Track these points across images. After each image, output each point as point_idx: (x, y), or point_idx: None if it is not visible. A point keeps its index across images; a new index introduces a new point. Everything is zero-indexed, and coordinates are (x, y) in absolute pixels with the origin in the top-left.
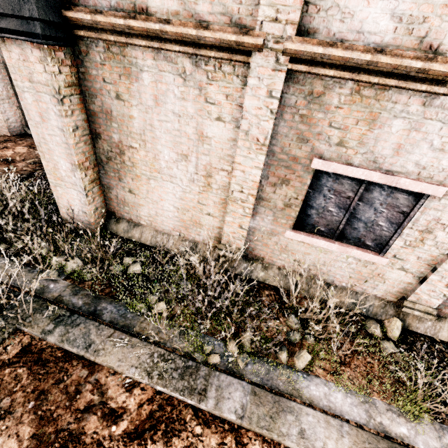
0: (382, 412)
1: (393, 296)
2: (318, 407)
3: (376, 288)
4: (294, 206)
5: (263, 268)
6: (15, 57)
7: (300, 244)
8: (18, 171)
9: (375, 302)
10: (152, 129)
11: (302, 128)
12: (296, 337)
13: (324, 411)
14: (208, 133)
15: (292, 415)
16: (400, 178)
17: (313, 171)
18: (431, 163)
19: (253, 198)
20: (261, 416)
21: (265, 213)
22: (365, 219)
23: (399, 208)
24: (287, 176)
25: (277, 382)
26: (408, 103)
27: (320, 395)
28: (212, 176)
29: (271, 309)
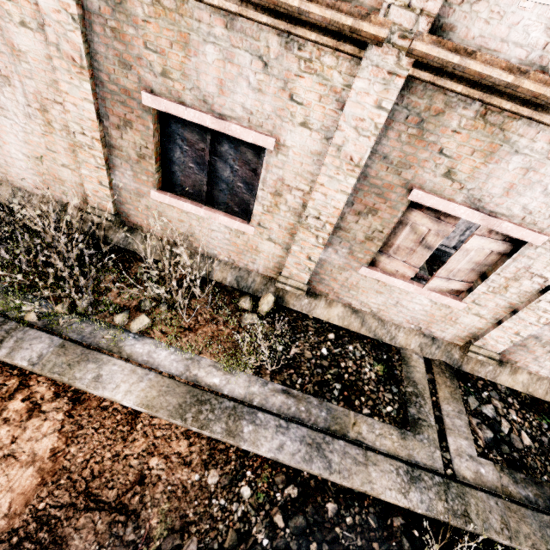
0: (203, 367)
1: (272, 272)
2: (136, 361)
3: (256, 262)
4: (148, 157)
5: (143, 239)
6: None
7: (171, 209)
8: None
9: (257, 279)
10: None
11: (119, 48)
12: (146, 304)
13: (140, 364)
14: (20, 45)
15: (96, 364)
16: (231, 123)
17: (151, 111)
18: (256, 107)
19: (99, 144)
20: (58, 364)
21: (123, 167)
22: (226, 179)
23: (249, 166)
24: (127, 115)
25: (100, 340)
26: (211, 23)
27: (144, 352)
28: (48, 111)
29: (135, 280)
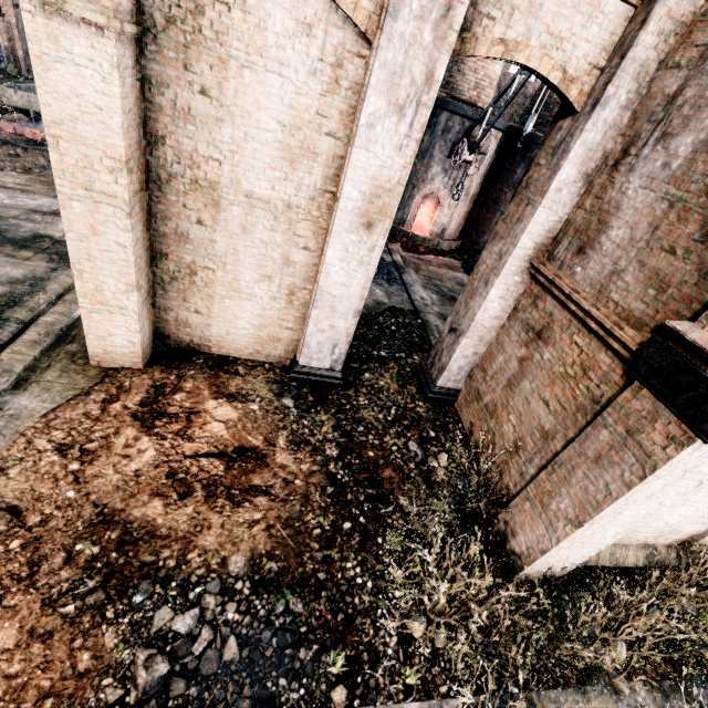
0: None
1: None
2: None
3: None
4: None
5: None
6: (697, 454)
7: None
8: (305, 479)
9: None
10: None
11: None
12: None
13: None
14: None
15: None
16: None
17: None
18: None
19: None
20: None
21: None
22: None
23: None
24: None
25: None
26: None
27: None
28: None
29: None
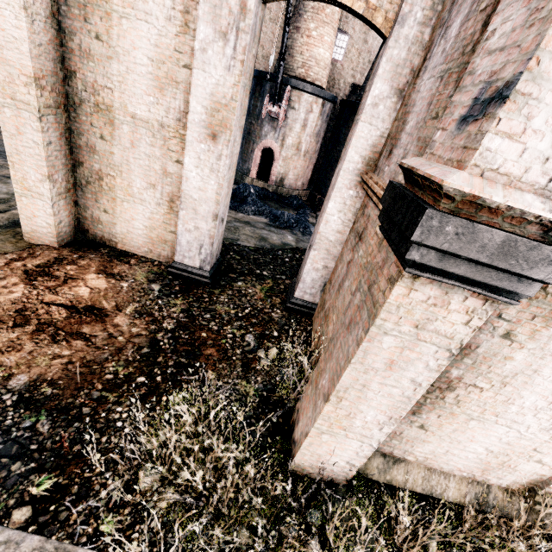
0: None
1: None
2: None
3: None
4: None
5: None
6: (416, 297)
7: None
8: (128, 338)
9: None
10: (534, 374)
11: None
12: None
13: None
14: None
15: None
16: None
17: None
18: None
19: None
20: None
21: None
22: None
23: None
24: None
25: None
26: None
27: None
28: None
29: None
